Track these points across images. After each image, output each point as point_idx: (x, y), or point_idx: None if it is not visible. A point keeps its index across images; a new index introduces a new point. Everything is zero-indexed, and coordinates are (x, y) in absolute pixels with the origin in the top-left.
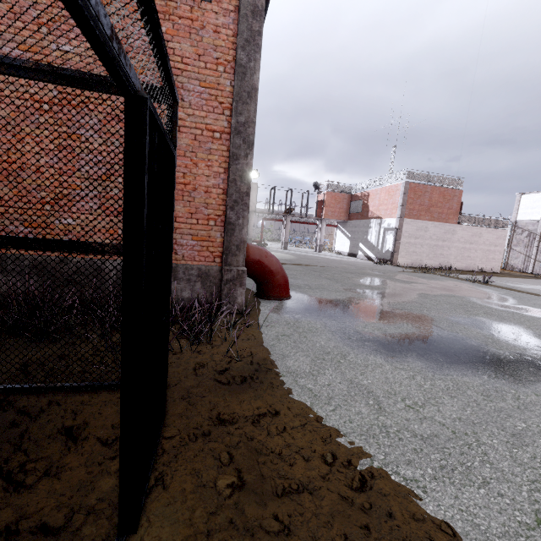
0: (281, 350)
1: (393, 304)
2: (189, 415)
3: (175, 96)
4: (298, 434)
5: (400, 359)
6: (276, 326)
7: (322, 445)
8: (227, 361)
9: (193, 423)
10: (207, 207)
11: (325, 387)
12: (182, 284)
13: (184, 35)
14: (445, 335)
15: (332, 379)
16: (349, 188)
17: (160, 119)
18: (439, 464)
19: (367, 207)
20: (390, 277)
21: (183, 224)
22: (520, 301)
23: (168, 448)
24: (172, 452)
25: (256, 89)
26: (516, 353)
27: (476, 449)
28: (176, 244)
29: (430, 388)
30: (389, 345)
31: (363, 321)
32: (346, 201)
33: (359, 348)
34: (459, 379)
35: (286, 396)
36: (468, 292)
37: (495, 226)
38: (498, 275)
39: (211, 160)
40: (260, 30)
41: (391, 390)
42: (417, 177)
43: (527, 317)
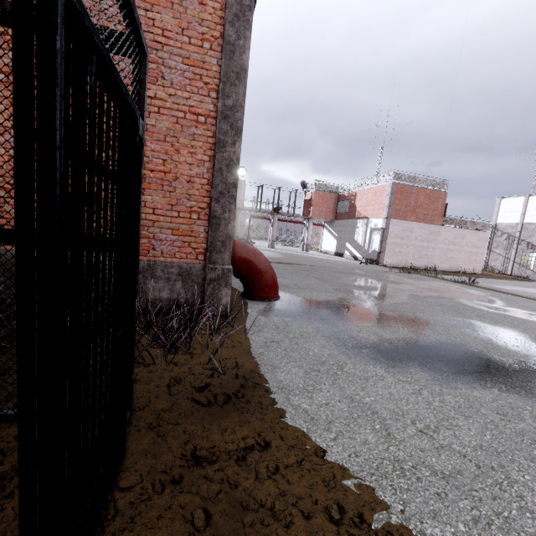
0: (271, 360)
1: (385, 306)
2: (157, 452)
3: (142, 45)
4: (294, 475)
5: (402, 370)
6: (265, 331)
7: (325, 493)
8: (208, 374)
9: (160, 464)
10: (190, 198)
11: (322, 407)
12: (160, 283)
13: (166, 5)
14: (444, 340)
15: (330, 397)
16: (336, 188)
17: (99, 36)
18: (471, 516)
19: (354, 207)
20: (378, 277)
21: (163, 217)
22: (508, 303)
23: (123, 506)
24: (128, 513)
25: (246, 70)
26: (519, 361)
27: (509, 490)
28: (154, 239)
29: (440, 406)
30: (387, 352)
31: (356, 325)
32: (333, 201)
33: (356, 357)
34: (469, 394)
35: (278, 421)
36: (456, 293)
37: (477, 229)
38: (480, 276)
39: (195, 146)
40: (251, 5)
41: (398, 410)
42: (403, 179)
43: (519, 320)
